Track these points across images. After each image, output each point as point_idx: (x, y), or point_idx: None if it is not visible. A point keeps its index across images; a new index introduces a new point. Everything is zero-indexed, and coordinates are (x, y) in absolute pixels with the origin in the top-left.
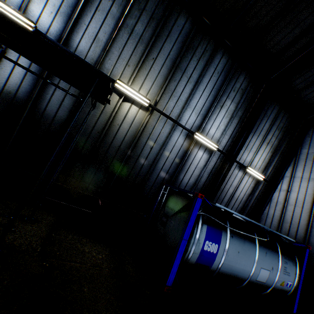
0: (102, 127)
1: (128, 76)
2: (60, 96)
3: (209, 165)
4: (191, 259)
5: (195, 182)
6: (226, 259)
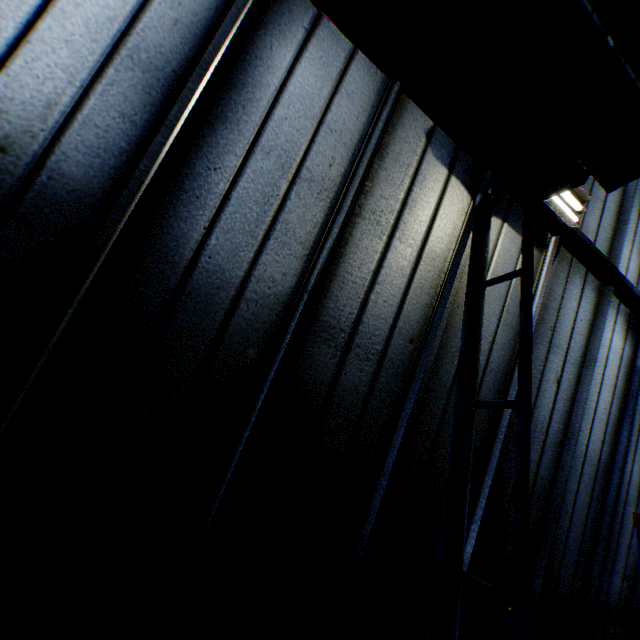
0: (423, 316)
1: None
2: (271, 183)
3: None
4: None
5: None
6: None
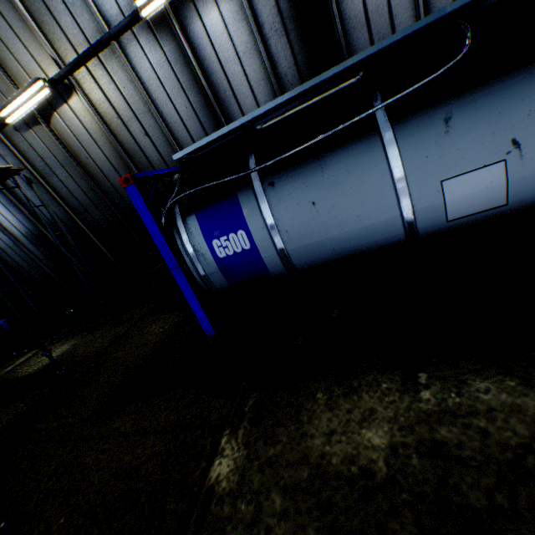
0: (86, 181)
1: (5, 83)
2: (36, 196)
3: (260, 11)
4: (217, 285)
5: (273, 90)
6: (289, 241)
